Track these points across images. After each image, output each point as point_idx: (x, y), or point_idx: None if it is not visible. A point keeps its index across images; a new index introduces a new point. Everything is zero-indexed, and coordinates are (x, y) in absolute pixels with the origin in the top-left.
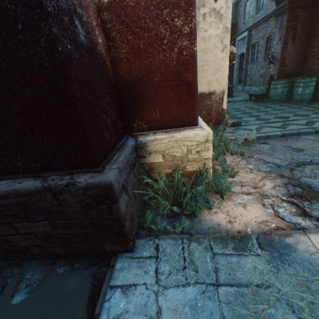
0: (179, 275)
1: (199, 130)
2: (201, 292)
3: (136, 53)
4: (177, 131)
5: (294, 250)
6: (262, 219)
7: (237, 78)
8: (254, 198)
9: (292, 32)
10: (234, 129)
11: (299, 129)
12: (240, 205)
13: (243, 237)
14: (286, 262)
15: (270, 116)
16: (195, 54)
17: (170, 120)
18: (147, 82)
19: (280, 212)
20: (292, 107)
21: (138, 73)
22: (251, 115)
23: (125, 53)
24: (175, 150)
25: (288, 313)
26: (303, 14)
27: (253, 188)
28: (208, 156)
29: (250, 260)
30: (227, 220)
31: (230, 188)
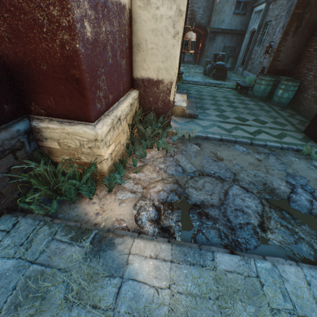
0: (12, 250)
1: (89, 128)
2: (17, 265)
3: (17, 34)
4: (71, 124)
5: (112, 249)
6: (123, 217)
7: (242, 58)
8: (136, 197)
9: (297, 21)
10: (187, 121)
11: (241, 137)
12: (119, 201)
13: (87, 230)
14: (98, 256)
15: (233, 115)
16: (79, 51)
17: (66, 111)
18: (35, 69)
19: (141, 215)
20: (263, 109)
21: (24, 56)
22: (218, 109)
23: (6, 31)
24: (69, 141)
25: (60, 292)
26: (315, 2)
27: (142, 188)
28: (100, 153)
29: (74, 250)
30: (96, 212)
31: (122, 184)
